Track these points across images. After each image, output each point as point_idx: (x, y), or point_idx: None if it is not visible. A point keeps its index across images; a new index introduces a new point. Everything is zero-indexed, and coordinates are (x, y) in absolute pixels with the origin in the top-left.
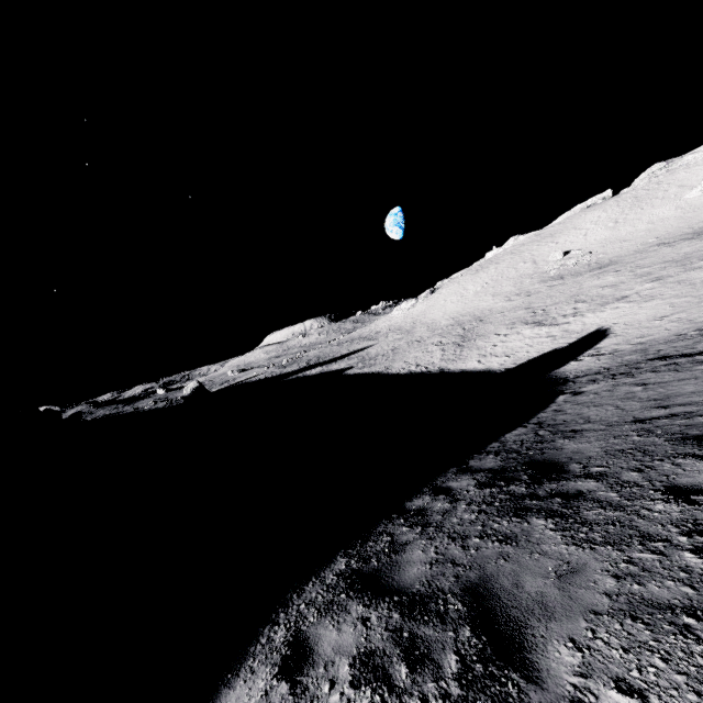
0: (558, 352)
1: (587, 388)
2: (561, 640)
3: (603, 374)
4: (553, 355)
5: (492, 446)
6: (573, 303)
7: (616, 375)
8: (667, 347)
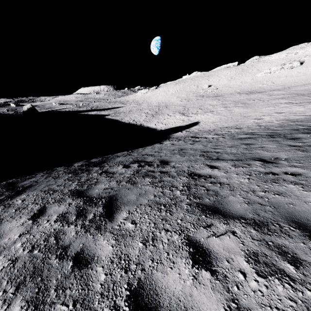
0: (180, 127)
1: (166, 142)
2: (26, 194)
3: (177, 138)
4: (178, 128)
5: (108, 155)
6: (198, 109)
7: (178, 140)
8: (201, 133)
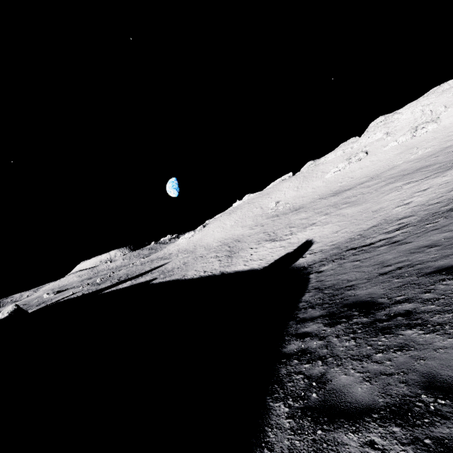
0: (290, 254)
1: (323, 268)
2: None
3: (325, 261)
4: (288, 256)
5: (302, 305)
6: (289, 228)
7: (334, 260)
8: (349, 244)
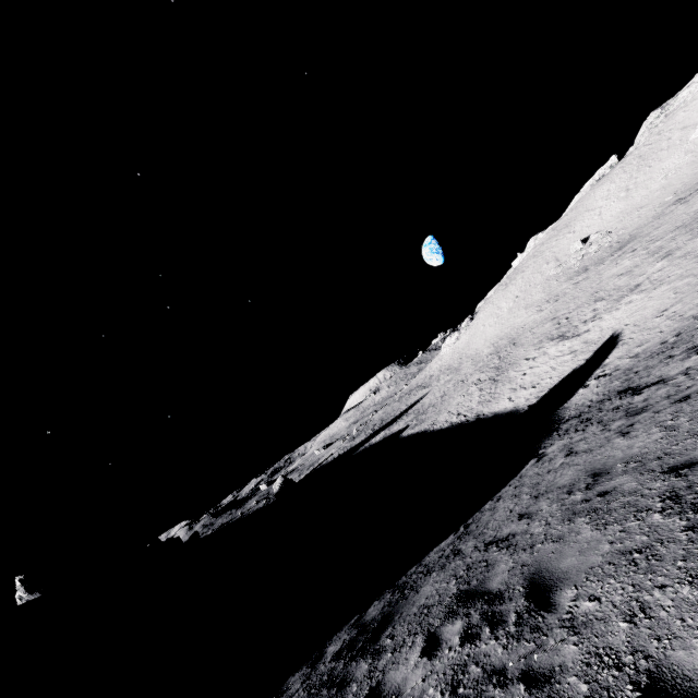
0: (575, 374)
1: (551, 448)
2: None
3: (580, 417)
4: (569, 380)
5: (408, 573)
6: (593, 304)
7: (582, 422)
8: (642, 368)
